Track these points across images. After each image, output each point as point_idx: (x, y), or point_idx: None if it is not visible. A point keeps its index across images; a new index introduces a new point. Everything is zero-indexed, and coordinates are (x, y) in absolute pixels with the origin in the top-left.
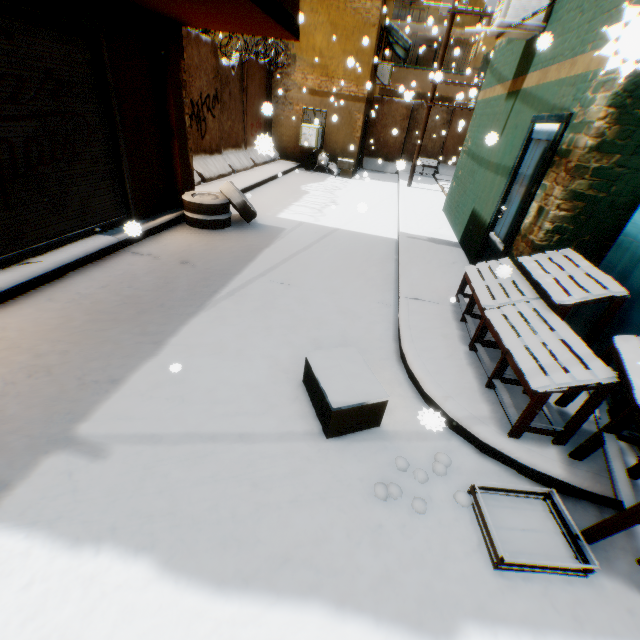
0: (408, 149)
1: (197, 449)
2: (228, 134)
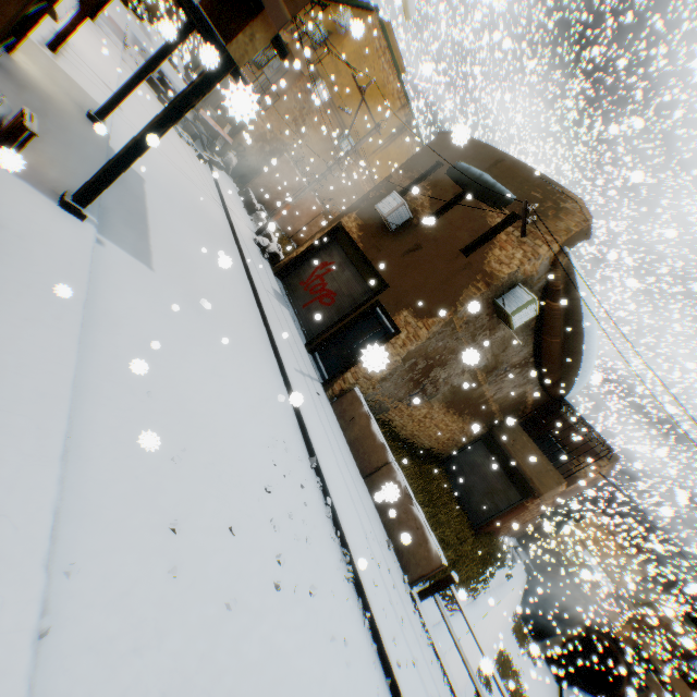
0: None
1: None
2: None
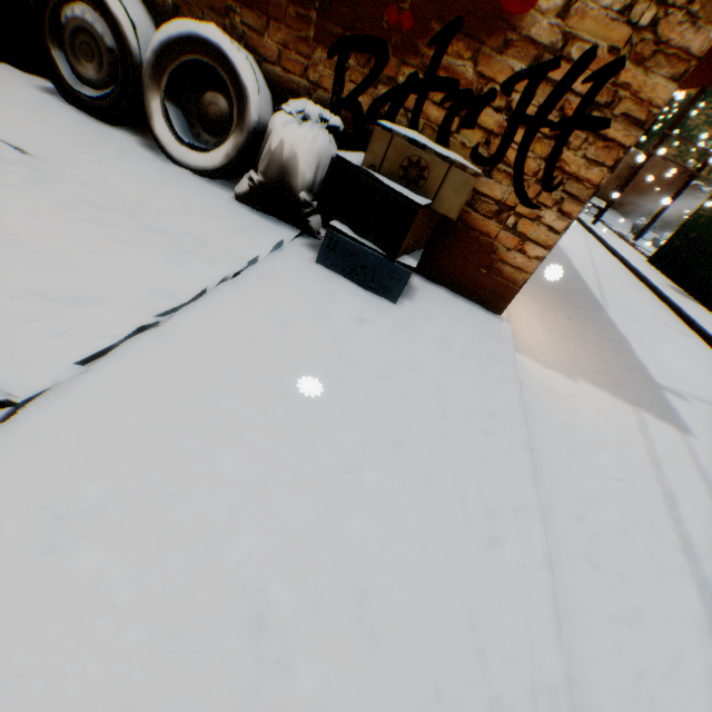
0: None
1: None
2: None
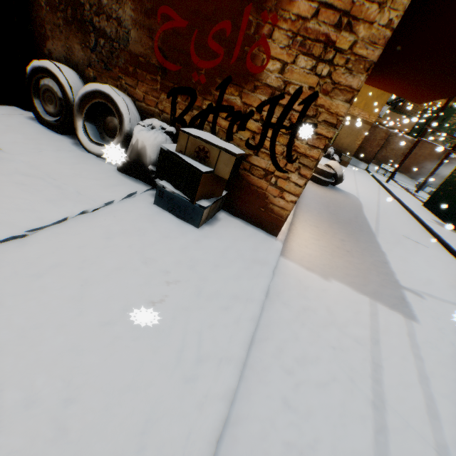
0: (377, 157)
1: (454, 307)
2: None
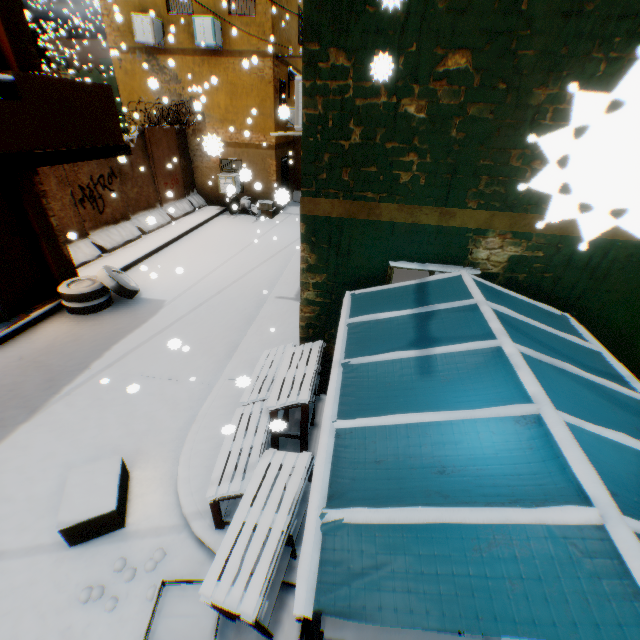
0: None
1: None
2: (136, 199)
